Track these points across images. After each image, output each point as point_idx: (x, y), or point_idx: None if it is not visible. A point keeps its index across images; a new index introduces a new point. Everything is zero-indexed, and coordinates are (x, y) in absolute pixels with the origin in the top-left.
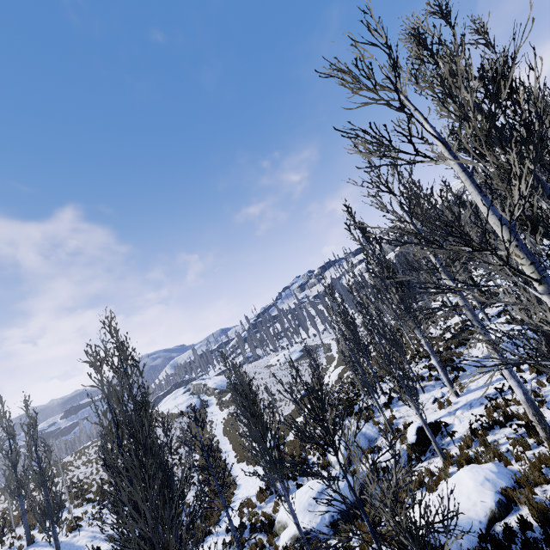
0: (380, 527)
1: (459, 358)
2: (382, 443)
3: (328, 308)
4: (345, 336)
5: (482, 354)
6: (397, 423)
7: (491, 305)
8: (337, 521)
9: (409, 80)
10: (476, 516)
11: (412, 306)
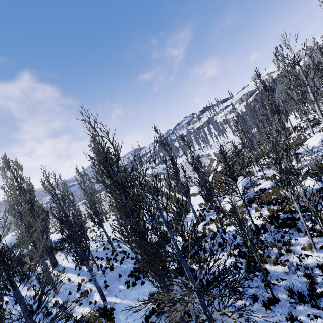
0: (271, 199)
1: (297, 150)
2: (261, 182)
3: (241, 125)
4: (242, 141)
5: (310, 148)
6: (267, 175)
7: (315, 127)
8: (250, 201)
9: None
10: (315, 187)
11: (284, 123)
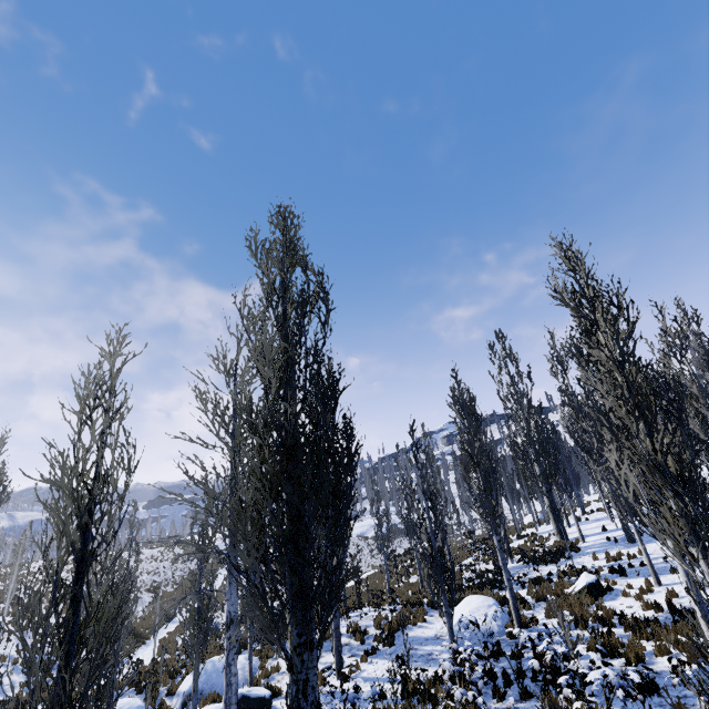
0: None
1: (414, 625)
2: None
3: None
4: None
5: (435, 632)
6: (273, 678)
7: (546, 563)
8: None
9: (257, 275)
10: None
11: None
